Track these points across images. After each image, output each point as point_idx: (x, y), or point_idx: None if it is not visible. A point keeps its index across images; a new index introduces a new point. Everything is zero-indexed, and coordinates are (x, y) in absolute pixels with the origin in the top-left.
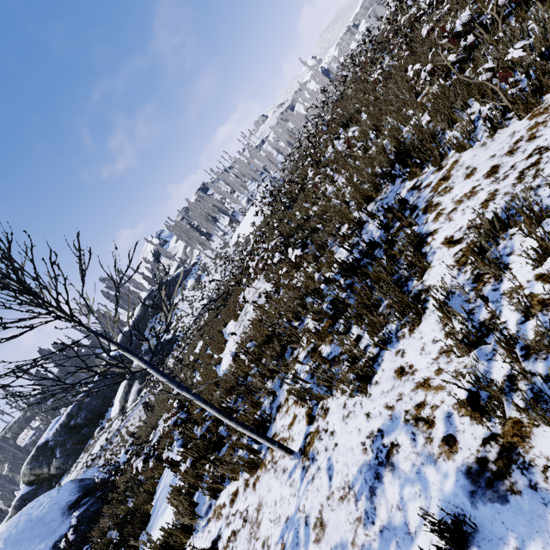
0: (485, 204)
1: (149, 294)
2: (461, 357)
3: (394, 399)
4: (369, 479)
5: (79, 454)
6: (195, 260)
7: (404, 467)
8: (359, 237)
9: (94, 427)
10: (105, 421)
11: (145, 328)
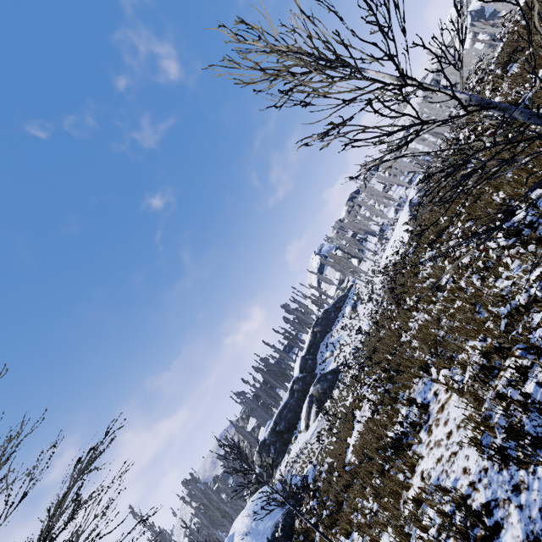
0: (437, 462)
1: (316, 321)
2: None
3: None
4: None
5: (284, 453)
6: (351, 283)
7: None
8: (409, 411)
9: (291, 434)
10: (297, 431)
11: (317, 352)
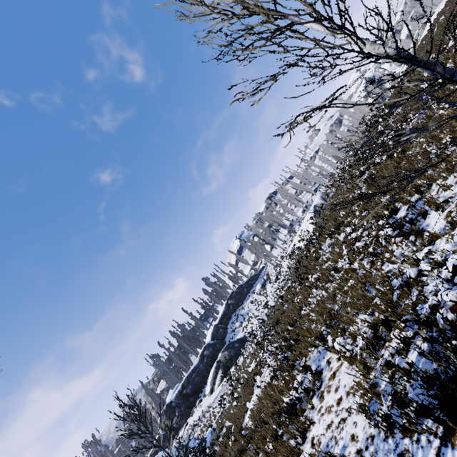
0: (327, 428)
1: (231, 295)
2: None
3: None
4: None
5: (188, 416)
6: (263, 265)
7: None
8: (304, 377)
9: (196, 397)
10: (202, 395)
11: (228, 322)
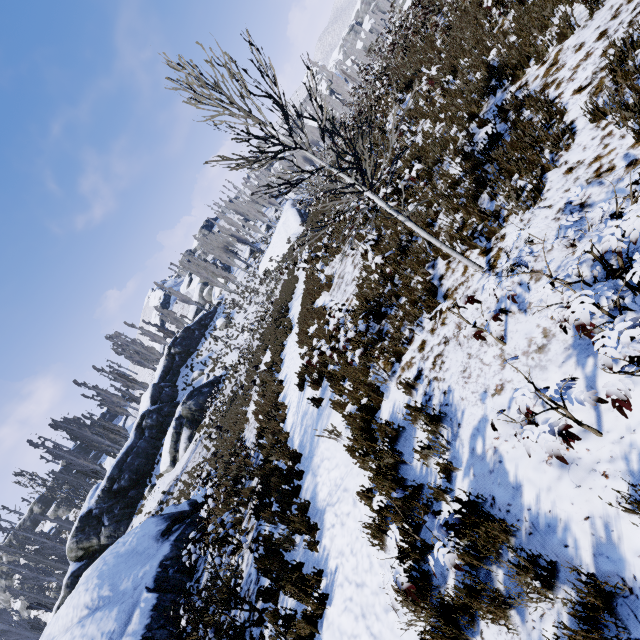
0: (604, 55)
1: (174, 341)
2: (622, 128)
3: (571, 183)
4: (570, 225)
5: (131, 518)
6: (218, 301)
7: (599, 199)
8: (472, 146)
9: (141, 488)
10: (154, 479)
11: (176, 379)
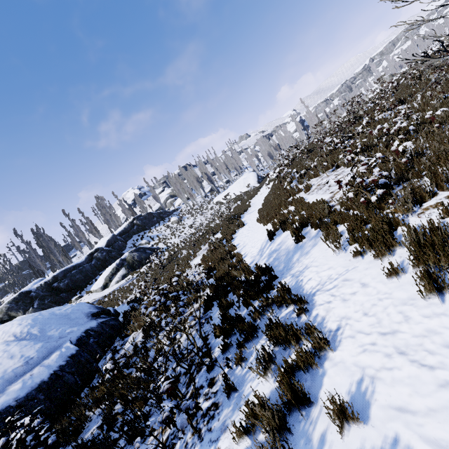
0: None
1: (138, 216)
2: None
3: None
4: None
5: None
6: (176, 208)
7: None
8: None
9: (71, 295)
10: (83, 293)
11: (128, 239)
